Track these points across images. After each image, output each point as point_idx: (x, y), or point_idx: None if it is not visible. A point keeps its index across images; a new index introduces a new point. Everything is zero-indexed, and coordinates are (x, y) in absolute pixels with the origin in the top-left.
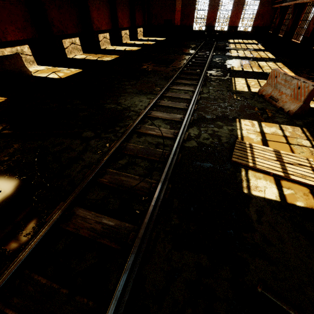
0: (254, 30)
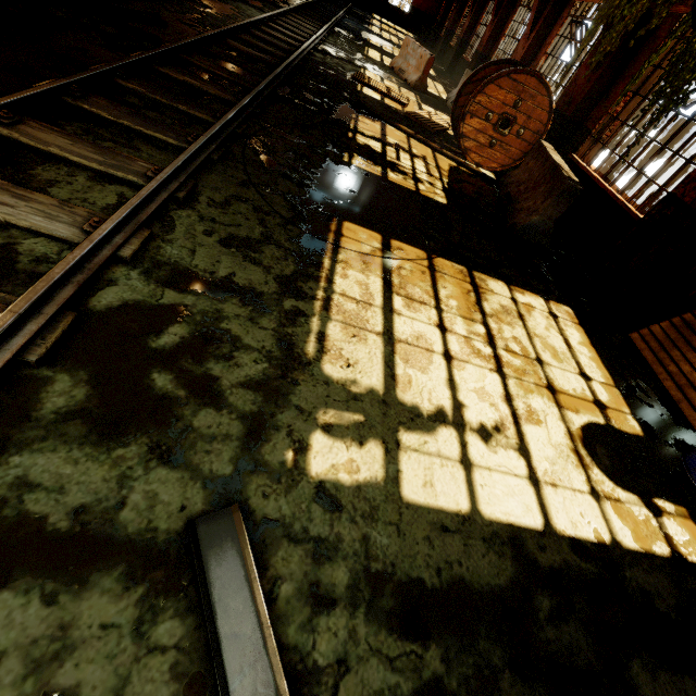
0: (413, 15)
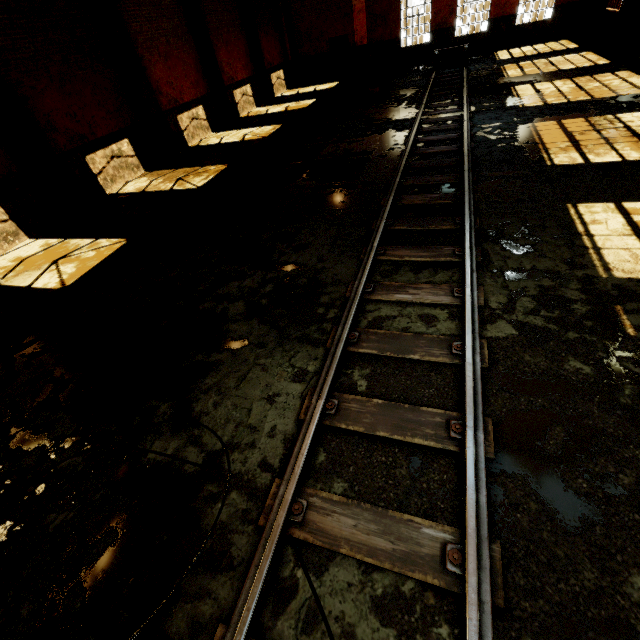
0: (561, 15)
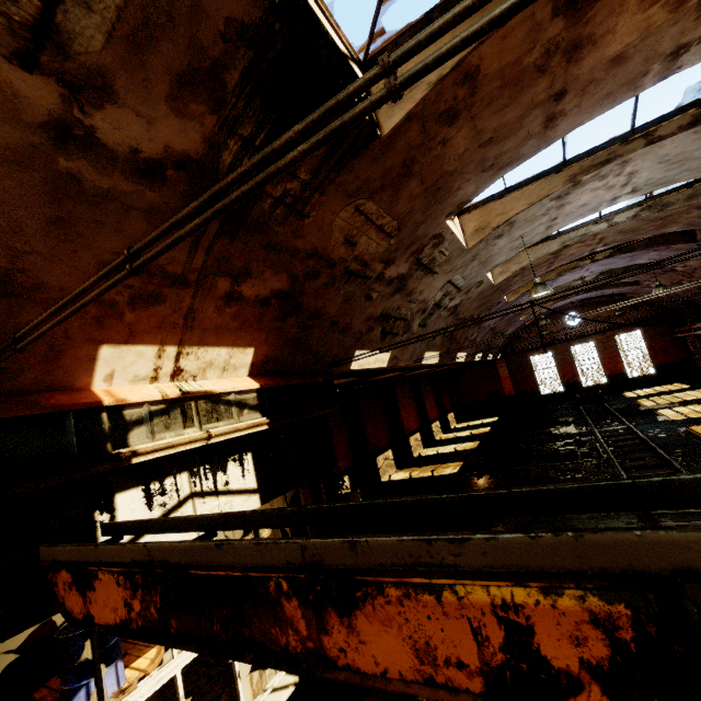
0: (662, 370)
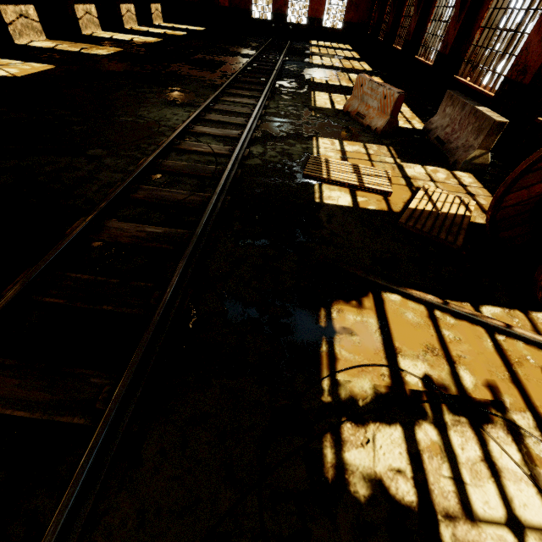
0: (346, 28)
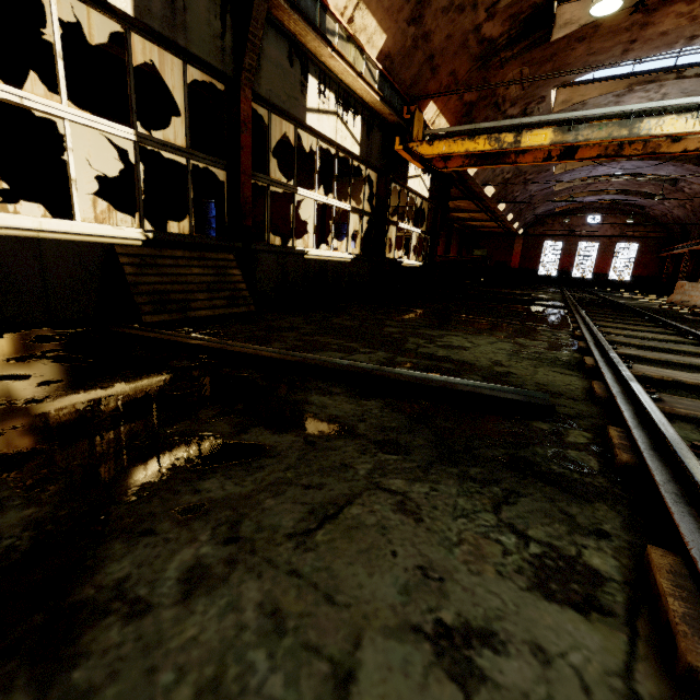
0: (635, 280)
